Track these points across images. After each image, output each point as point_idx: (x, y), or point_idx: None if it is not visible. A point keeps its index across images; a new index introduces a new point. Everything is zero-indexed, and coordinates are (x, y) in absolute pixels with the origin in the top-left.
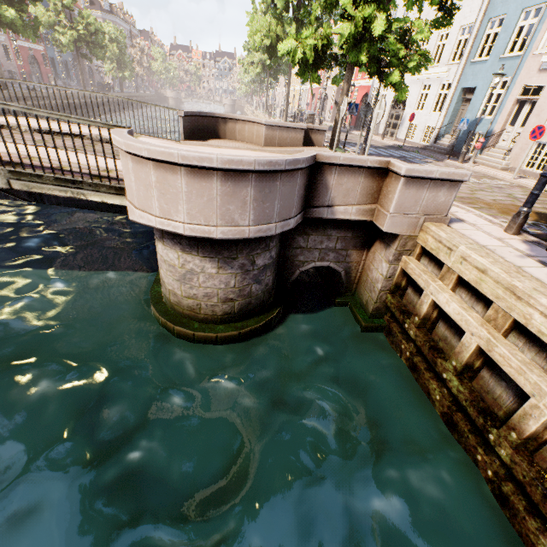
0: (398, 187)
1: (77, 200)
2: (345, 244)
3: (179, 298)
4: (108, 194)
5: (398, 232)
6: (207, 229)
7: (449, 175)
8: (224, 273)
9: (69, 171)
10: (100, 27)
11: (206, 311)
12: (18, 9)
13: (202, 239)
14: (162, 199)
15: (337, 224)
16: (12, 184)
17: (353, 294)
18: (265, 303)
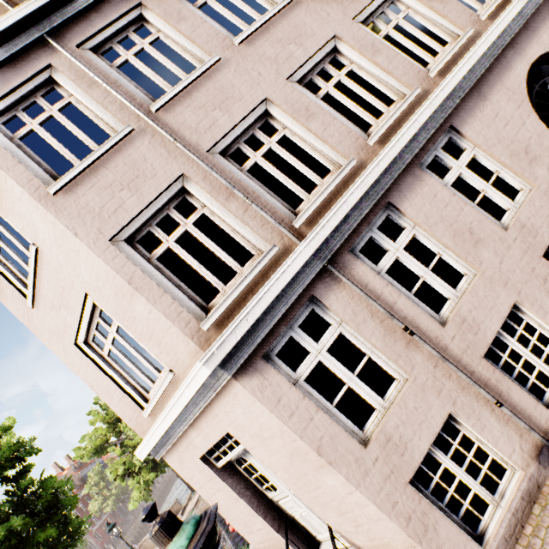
0: None
1: None
2: None
3: None
4: None
5: None
6: None
7: None
8: None
9: None
10: None
11: None
12: None
13: None
14: None
15: None
16: None
17: None
18: None
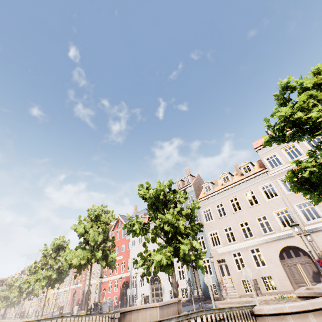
0: None
1: None
2: None
3: None
4: None
5: None
6: None
7: None
8: None
9: None
10: None
11: None
12: None
13: None
14: None
15: None
16: None
17: None
18: None
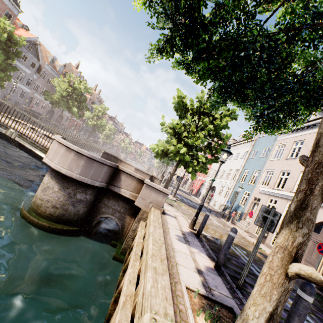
0: (143, 187)
1: (34, 153)
2: (125, 210)
3: (36, 199)
4: (44, 153)
5: (140, 207)
6: (61, 168)
7: (162, 189)
8: (60, 192)
9: (39, 143)
10: (106, 124)
11: (43, 209)
12: (79, 110)
13: (60, 175)
14: (54, 154)
15: (123, 199)
16: (16, 138)
17: (123, 242)
18: (73, 221)
